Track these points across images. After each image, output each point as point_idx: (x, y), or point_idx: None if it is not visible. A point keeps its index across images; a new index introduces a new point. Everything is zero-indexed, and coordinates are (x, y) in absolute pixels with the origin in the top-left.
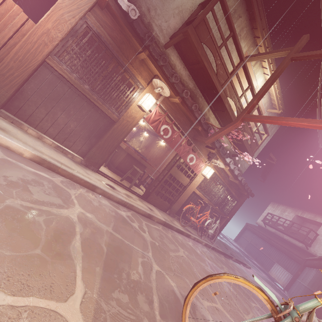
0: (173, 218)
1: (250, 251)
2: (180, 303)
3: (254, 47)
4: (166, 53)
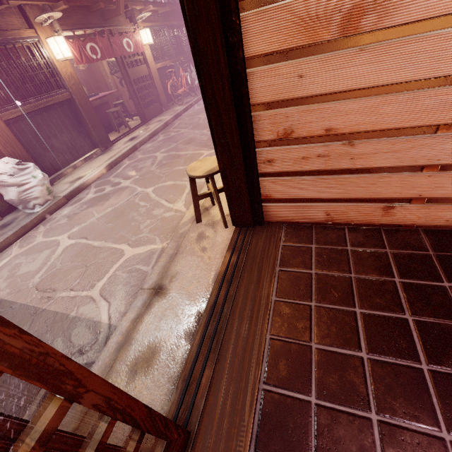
0: (170, 108)
1: None
2: None
3: None
4: None
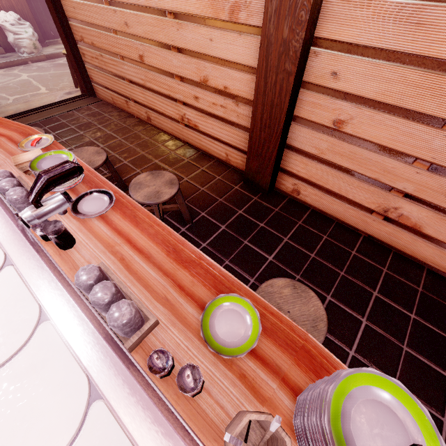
0: None
1: None
2: None
3: None
4: None
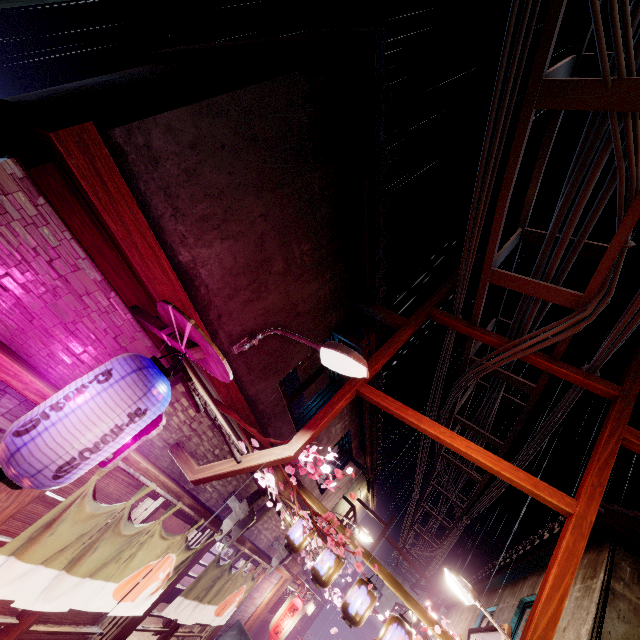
0: None
1: None
2: None
3: (365, 480)
4: None
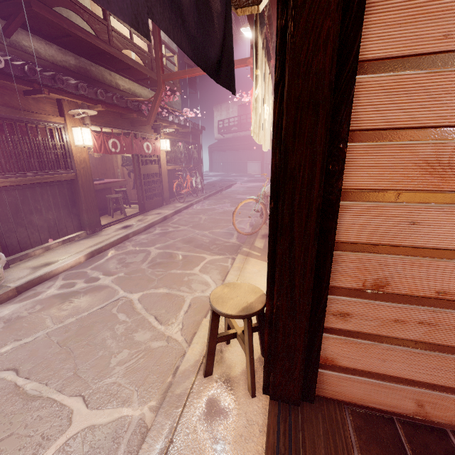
0: (171, 203)
1: (227, 169)
2: (228, 232)
3: None
4: (14, 43)
